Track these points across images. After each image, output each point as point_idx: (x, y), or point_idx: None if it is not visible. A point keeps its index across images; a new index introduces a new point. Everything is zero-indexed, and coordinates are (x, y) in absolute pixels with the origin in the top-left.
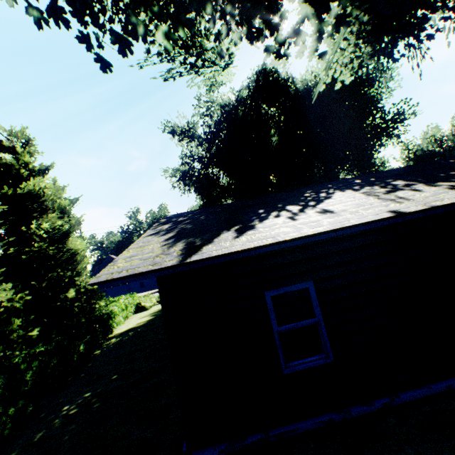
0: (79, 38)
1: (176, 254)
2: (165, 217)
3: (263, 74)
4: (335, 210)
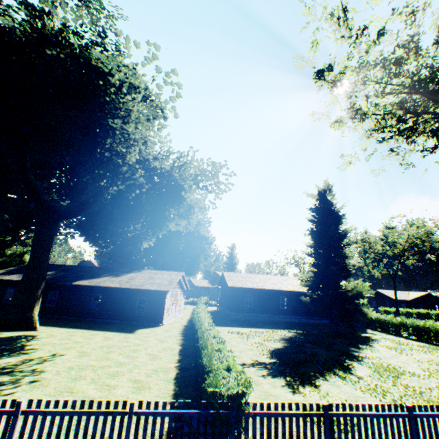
0: None
1: None
2: None
3: None
4: None
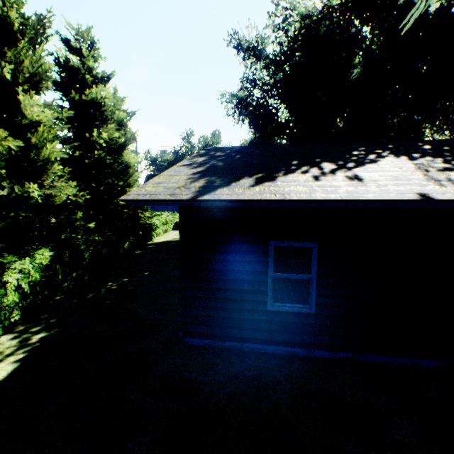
0: None
1: (193, 190)
2: (205, 149)
3: None
4: (366, 178)
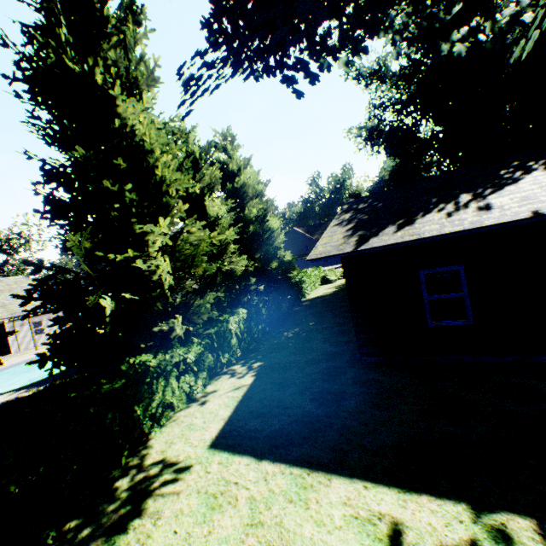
0: (281, 82)
1: (352, 244)
2: (347, 203)
3: None
4: (495, 205)
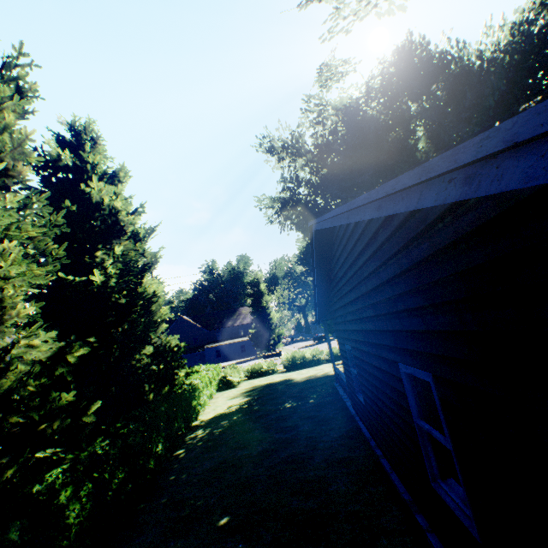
0: None
1: None
2: None
3: (408, 50)
4: None
